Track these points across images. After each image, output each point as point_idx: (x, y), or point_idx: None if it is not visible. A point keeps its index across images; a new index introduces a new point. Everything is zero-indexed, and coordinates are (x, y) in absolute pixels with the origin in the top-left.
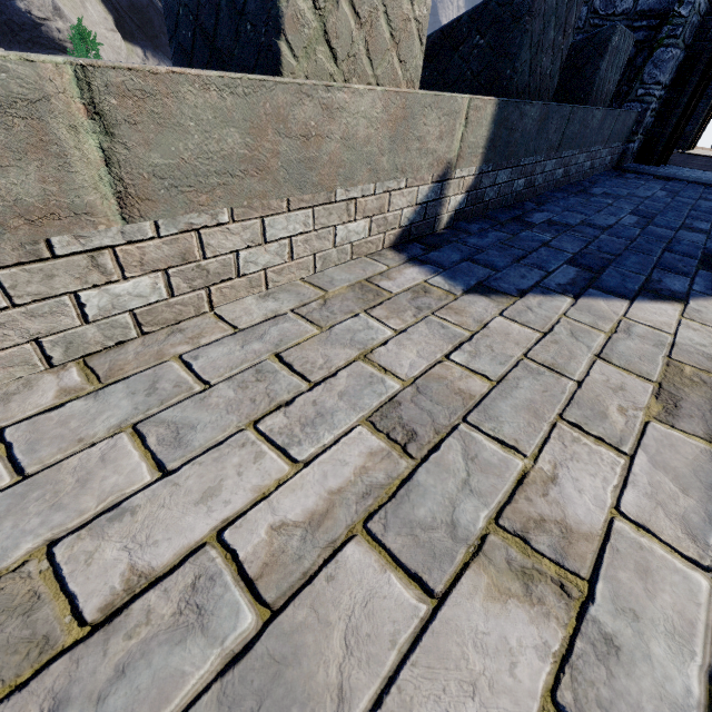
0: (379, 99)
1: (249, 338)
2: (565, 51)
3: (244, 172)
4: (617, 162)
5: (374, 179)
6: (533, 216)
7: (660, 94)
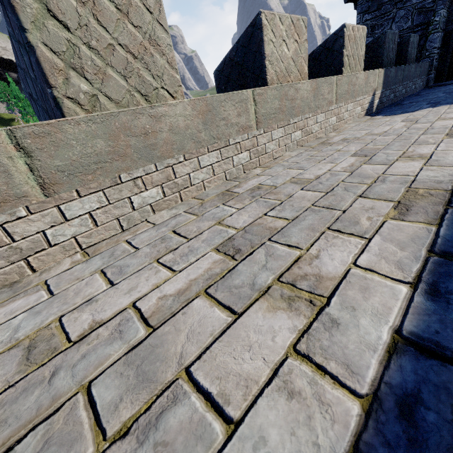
0: (363, 74)
1: (356, 127)
2: (396, 49)
3: (346, 94)
4: (426, 85)
5: (362, 95)
6: (402, 104)
7: (437, 51)
